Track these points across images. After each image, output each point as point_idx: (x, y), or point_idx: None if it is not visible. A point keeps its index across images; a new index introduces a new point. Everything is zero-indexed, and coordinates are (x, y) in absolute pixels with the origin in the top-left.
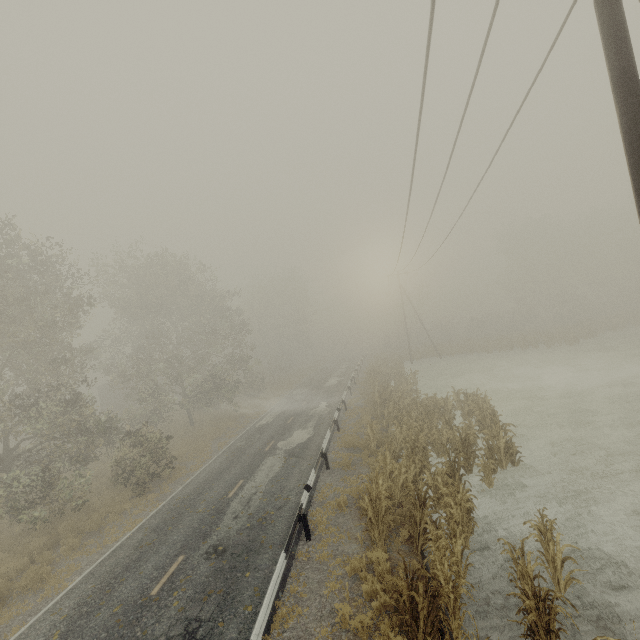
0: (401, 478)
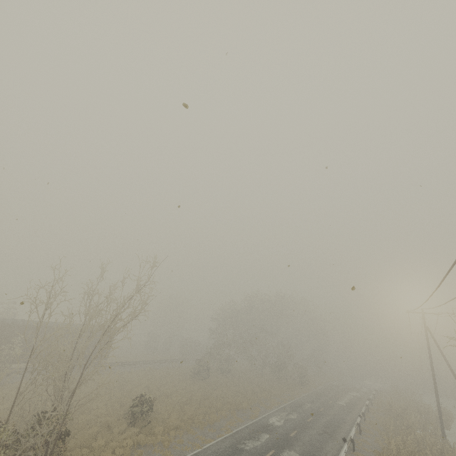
0: (400, 410)
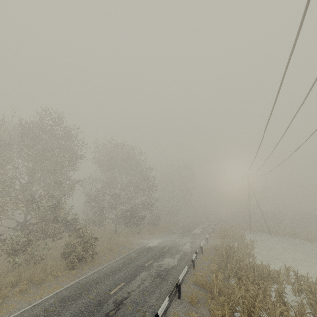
0: None
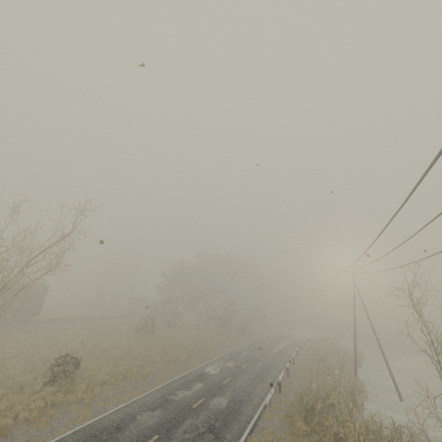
0: (323, 354)
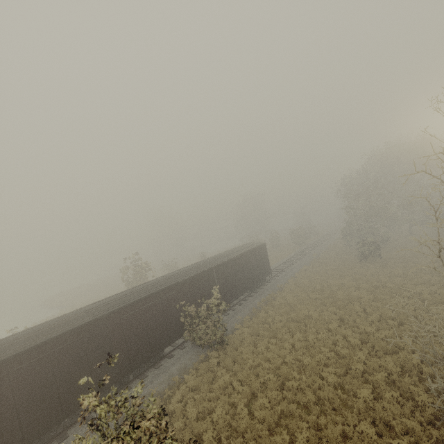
0: None
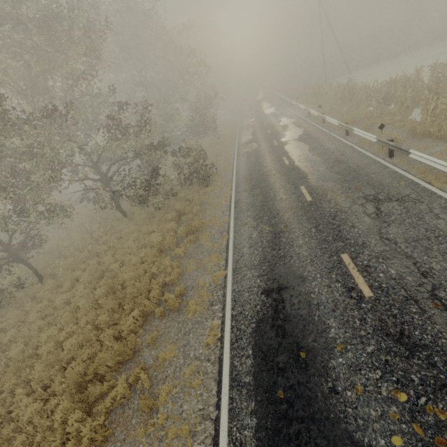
0: None
